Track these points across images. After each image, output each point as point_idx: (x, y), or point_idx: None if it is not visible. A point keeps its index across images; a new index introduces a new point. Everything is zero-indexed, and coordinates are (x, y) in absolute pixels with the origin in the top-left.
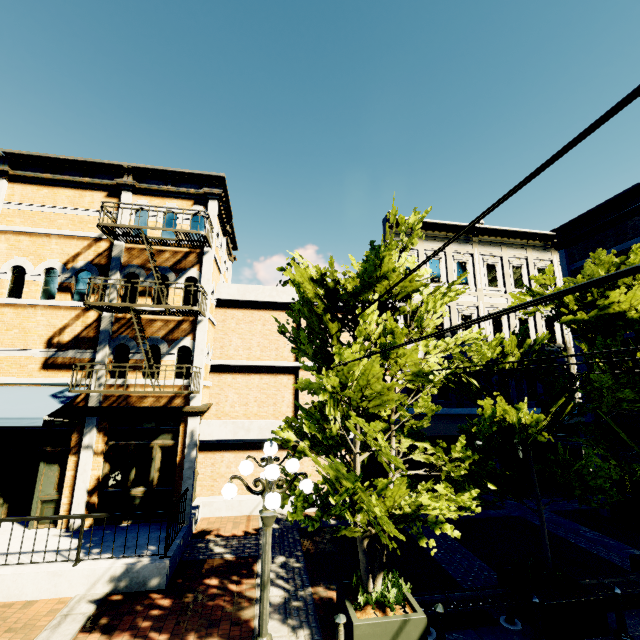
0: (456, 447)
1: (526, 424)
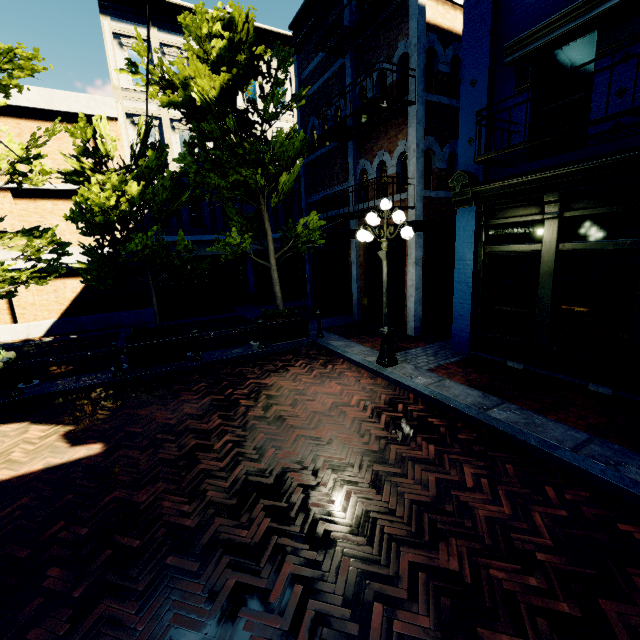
0: (47, 235)
1: (114, 209)
